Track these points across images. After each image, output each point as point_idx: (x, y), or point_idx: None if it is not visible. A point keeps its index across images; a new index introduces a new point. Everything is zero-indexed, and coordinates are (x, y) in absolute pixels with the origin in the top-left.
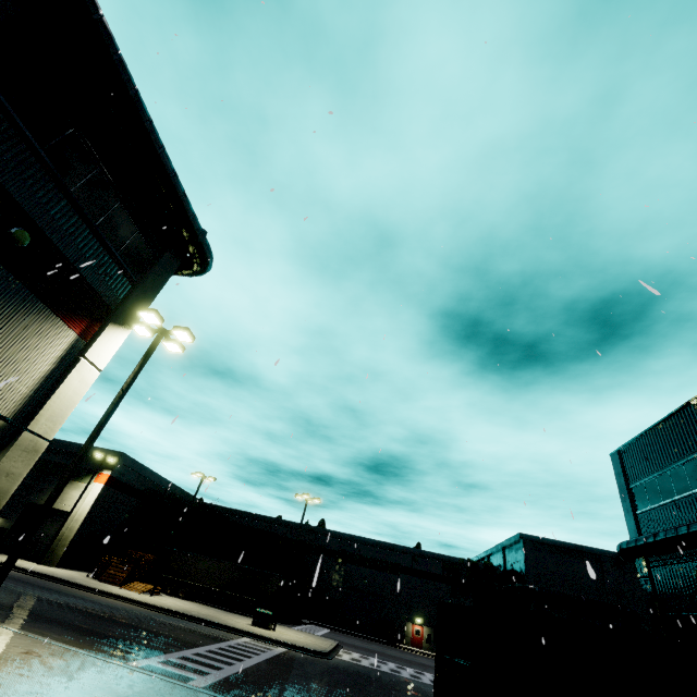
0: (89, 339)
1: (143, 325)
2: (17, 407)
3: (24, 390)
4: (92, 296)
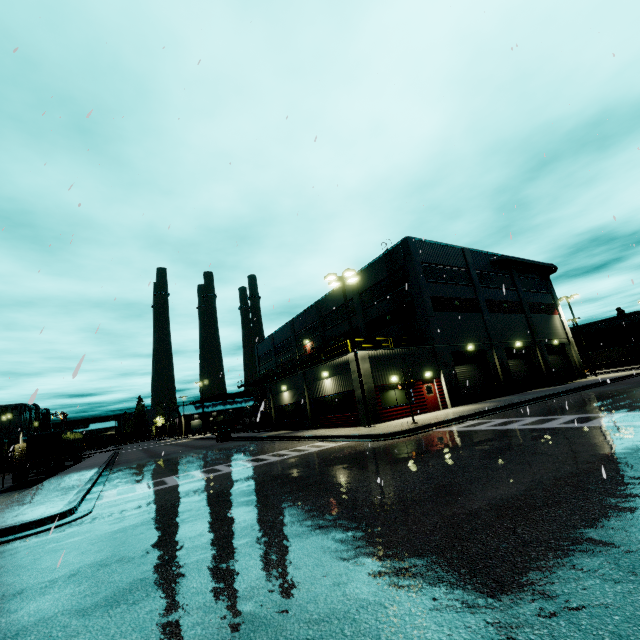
0: (557, 313)
1: (559, 300)
2: (564, 335)
3: (562, 332)
4: (551, 305)
